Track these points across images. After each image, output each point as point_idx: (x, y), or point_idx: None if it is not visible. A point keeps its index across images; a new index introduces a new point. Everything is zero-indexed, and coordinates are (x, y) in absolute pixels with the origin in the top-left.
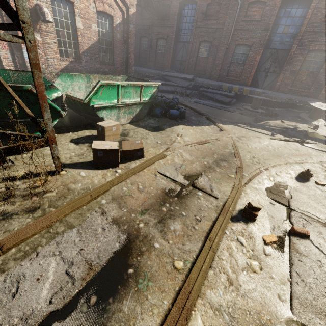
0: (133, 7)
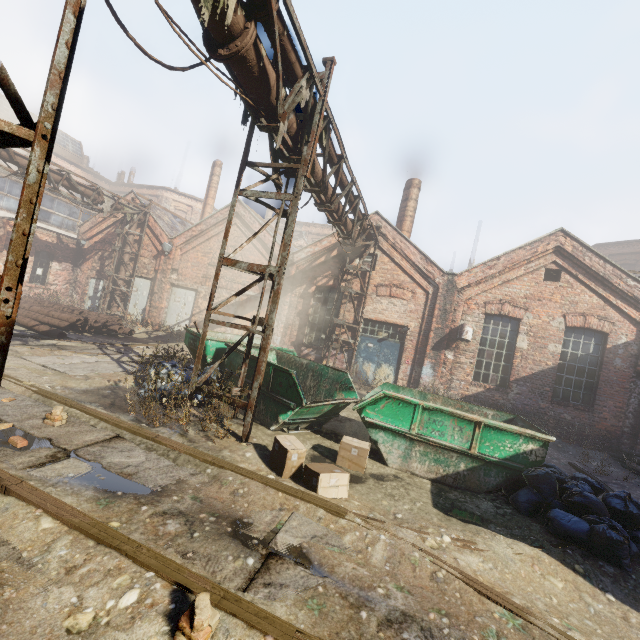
0: None
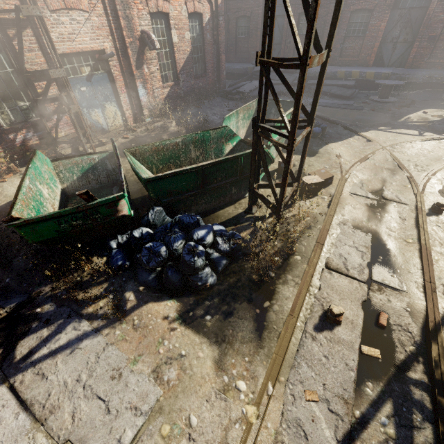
0: None
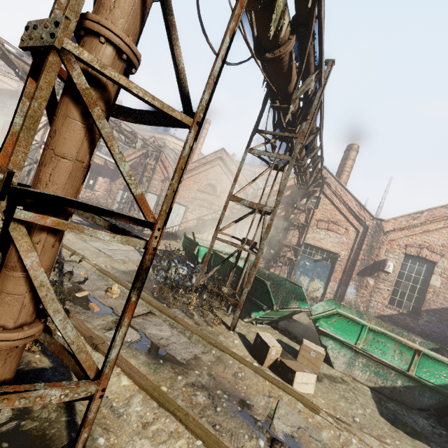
0: None
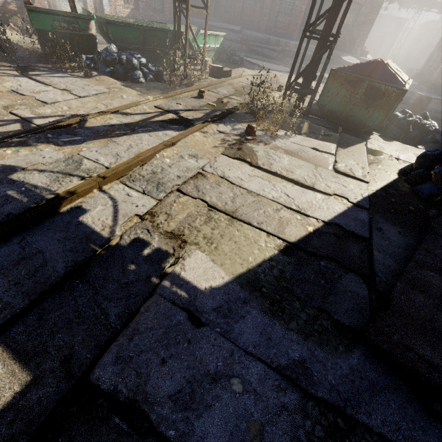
0: None
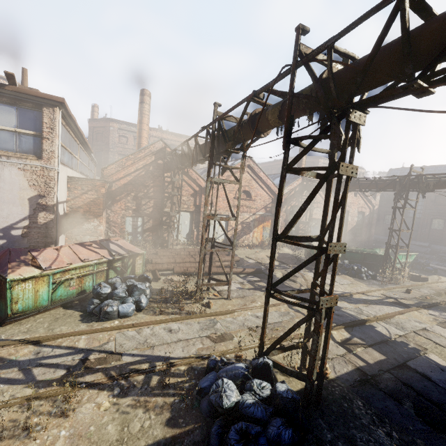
0: (376, 205)
